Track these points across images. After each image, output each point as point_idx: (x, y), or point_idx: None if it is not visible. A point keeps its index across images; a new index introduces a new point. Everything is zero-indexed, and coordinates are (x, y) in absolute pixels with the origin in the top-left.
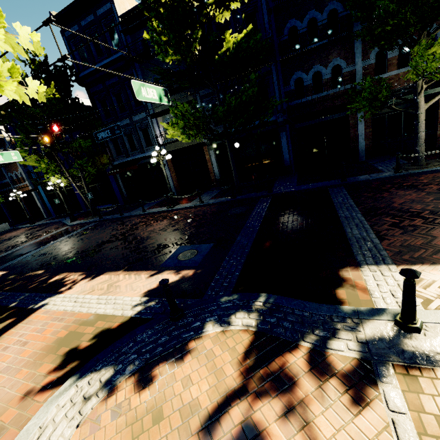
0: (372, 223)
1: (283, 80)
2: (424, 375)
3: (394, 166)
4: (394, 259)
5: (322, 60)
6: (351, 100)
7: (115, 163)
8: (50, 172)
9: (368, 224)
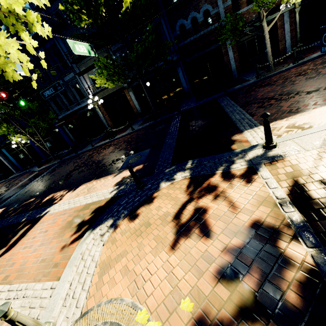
0: (247, 109)
1: (171, 27)
2: (279, 162)
3: (255, 75)
4: (261, 123)
5: (195, 7)
6: (220, 33)
7: (59, 118)
8: (11, 133)
9: (244, 111)
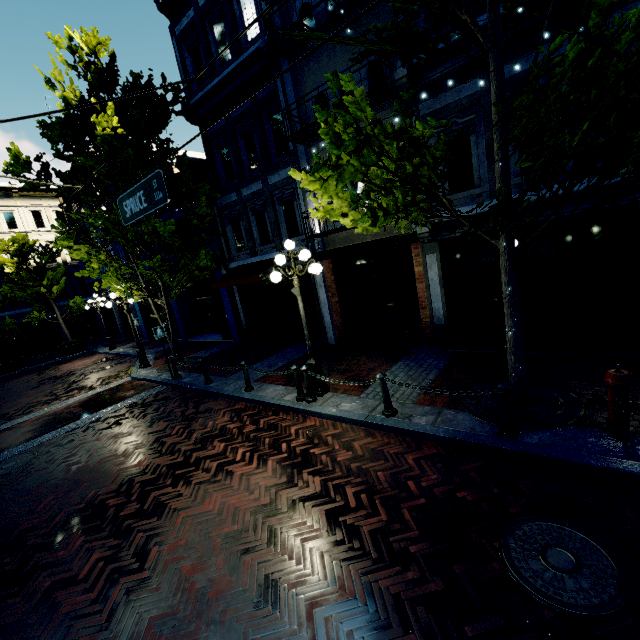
0: None
1: None
2: None
3: None
4: None
5: None
6: None
7: (231, 266)
8: (106, 278)
9: None
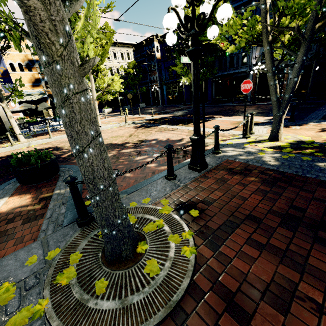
0: None
1: None
2: None
3: None
4: None
5: None
6: None
7: (215, 75)
8: (186, 75)
9: None
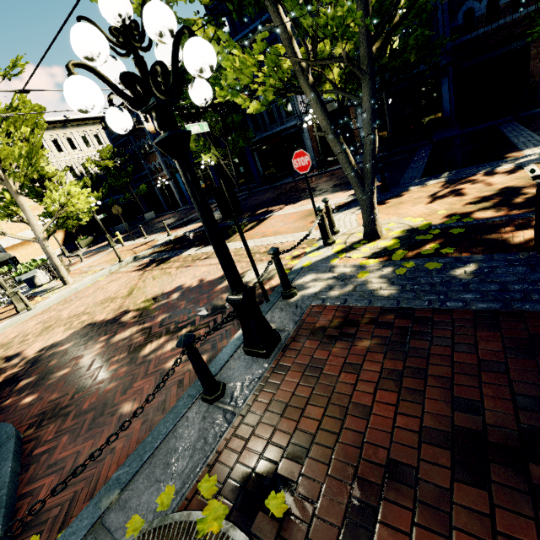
0: (539, 133)
1: (449, 14)
2: None
3: None
4: None
5: None
6: (533, 23)
7: (253, 140)
8: (206, 150)
9: (535, 134)
